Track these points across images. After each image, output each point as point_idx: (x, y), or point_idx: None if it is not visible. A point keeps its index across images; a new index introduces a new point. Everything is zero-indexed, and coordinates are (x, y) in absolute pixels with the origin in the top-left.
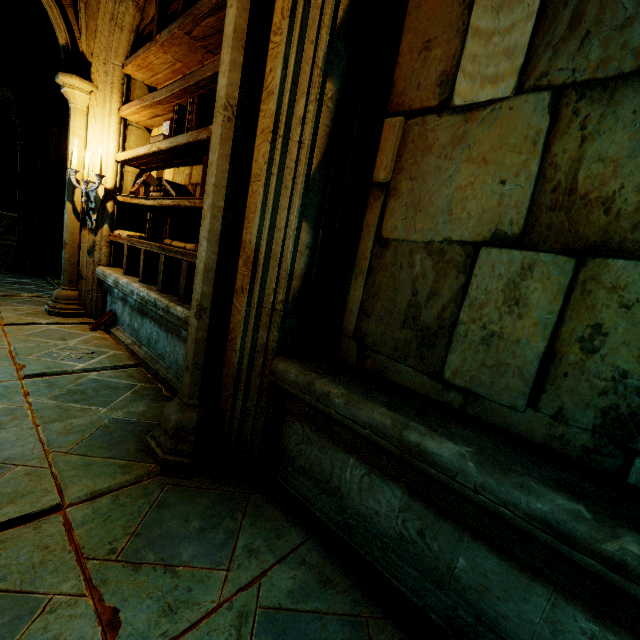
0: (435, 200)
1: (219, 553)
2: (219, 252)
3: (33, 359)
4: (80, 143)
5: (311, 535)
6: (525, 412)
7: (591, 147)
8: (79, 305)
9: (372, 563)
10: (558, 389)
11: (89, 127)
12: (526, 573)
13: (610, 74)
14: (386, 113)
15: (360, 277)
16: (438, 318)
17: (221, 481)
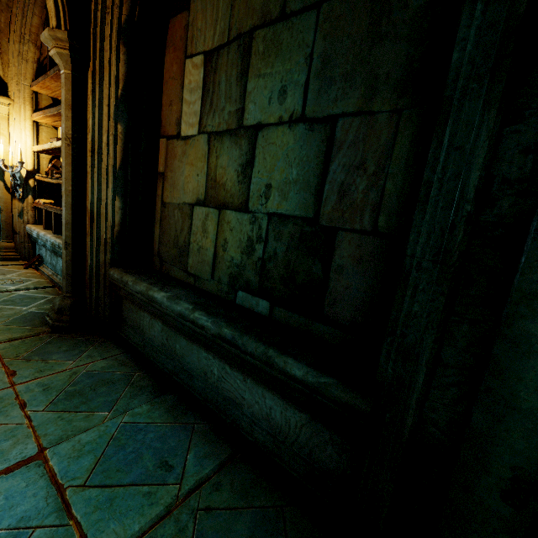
0: (179, 183)
1: (73, 357)
2: (73, 214)
3: None
4: (5, 140)
5: (126, 351)
6: (211, 281)
7: (219, 161)
8: (16, 252)
9: (149, 357)
10: (218, 268)
11: (10, 128)
12: (192, 342)
13: (221, 130)
14: (160, 136)
15: (158, 223)
16: (184, 242)
17: (86, 335)
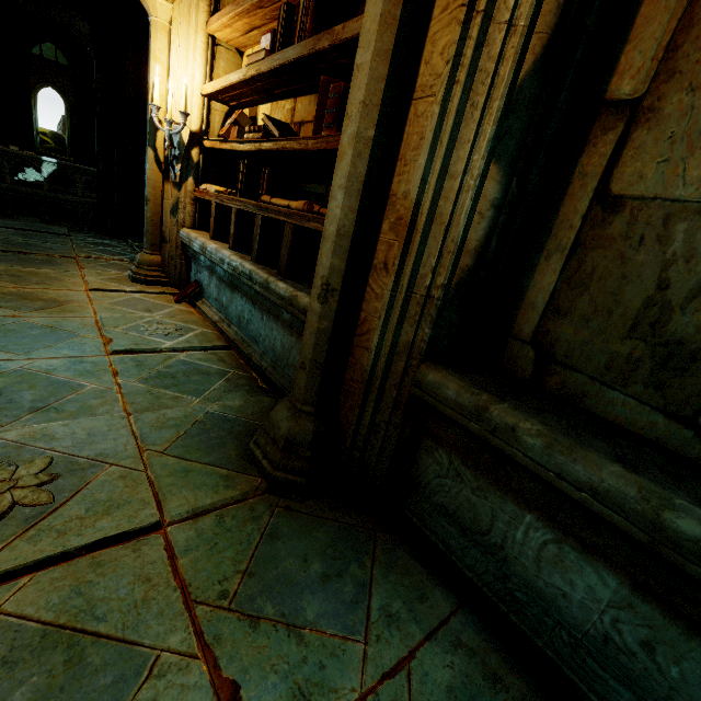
0: None
1: (351, 615)
2: (359, 209)
3: (120, 332)
4: (162, 71)
5: (462, 602)
6: None
7: None
8: (162, 272)
9: (555, 662)
10: None
11: (172, 49)
12: None
13: None
14: None
15: (556, 256)
16: None
17: (339, 509)
